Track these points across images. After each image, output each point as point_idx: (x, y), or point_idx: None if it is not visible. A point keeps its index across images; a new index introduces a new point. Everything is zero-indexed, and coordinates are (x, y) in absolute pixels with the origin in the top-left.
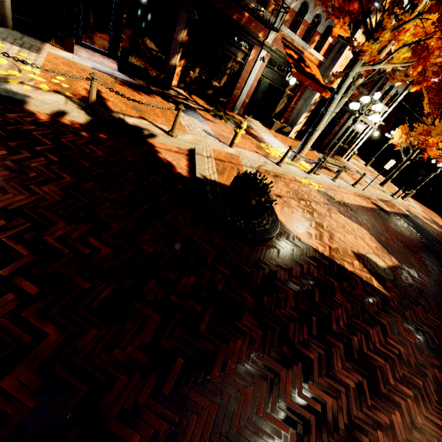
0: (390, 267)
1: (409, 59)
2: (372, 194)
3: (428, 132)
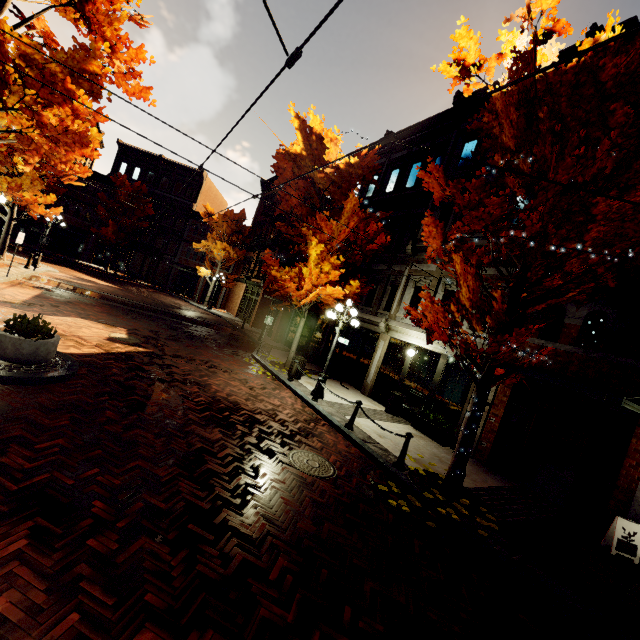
0: (128, 335)
1: None
2: (17, 276)
3: (20, 186)
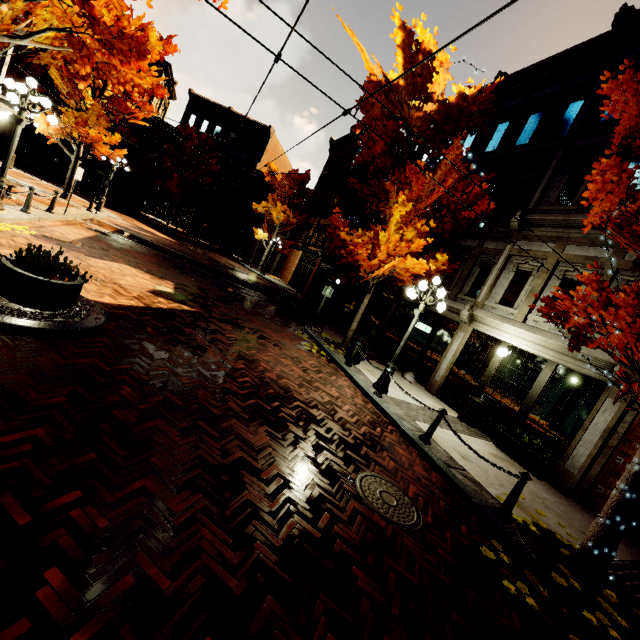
0: (175, 290)
1: (53, 39)
2: (76, 216)
3: (85, 122)
